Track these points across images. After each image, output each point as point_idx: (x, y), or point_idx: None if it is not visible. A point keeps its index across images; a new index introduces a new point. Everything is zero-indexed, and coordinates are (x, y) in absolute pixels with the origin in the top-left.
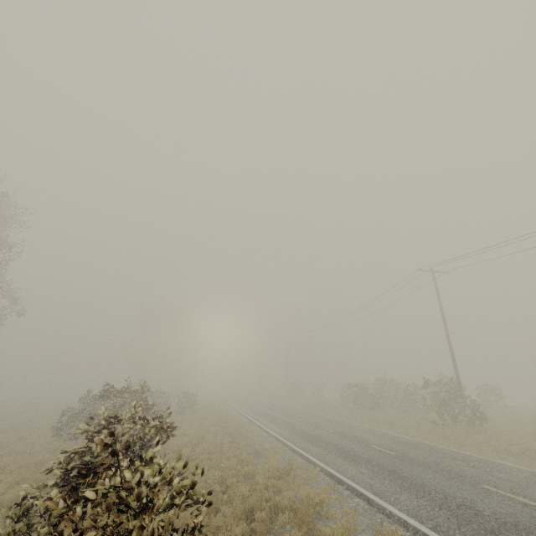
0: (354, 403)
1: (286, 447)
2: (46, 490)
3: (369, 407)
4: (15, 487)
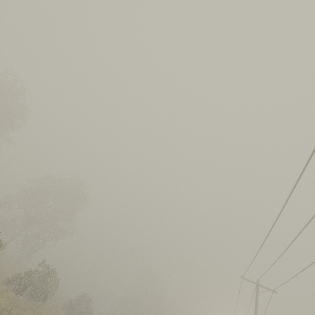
0: None
1: None
2: None
3: None
4: None
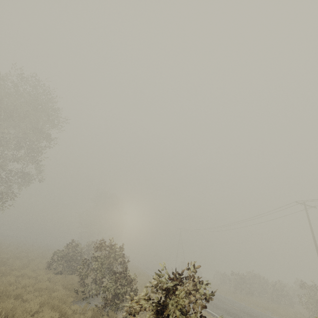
0: (234, 287)
1: (212, 316)
2: (65, 317)
3: (246, 293)
4: (47, 310)
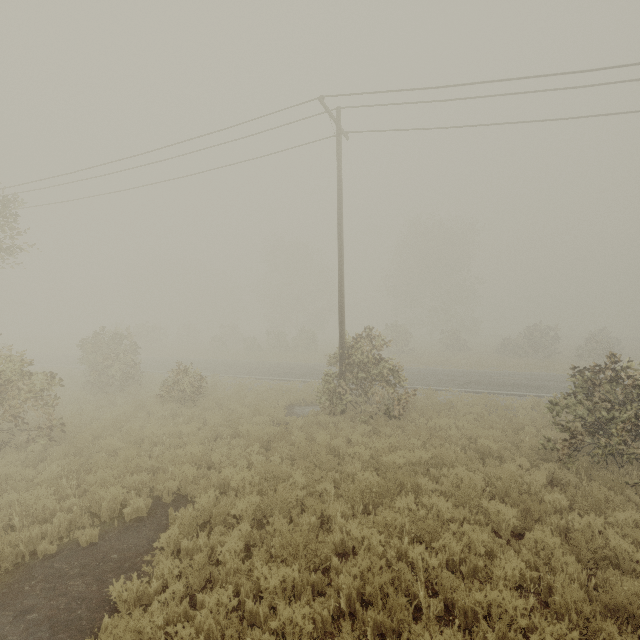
0: None
1: None
2: None
3: None
4: None
